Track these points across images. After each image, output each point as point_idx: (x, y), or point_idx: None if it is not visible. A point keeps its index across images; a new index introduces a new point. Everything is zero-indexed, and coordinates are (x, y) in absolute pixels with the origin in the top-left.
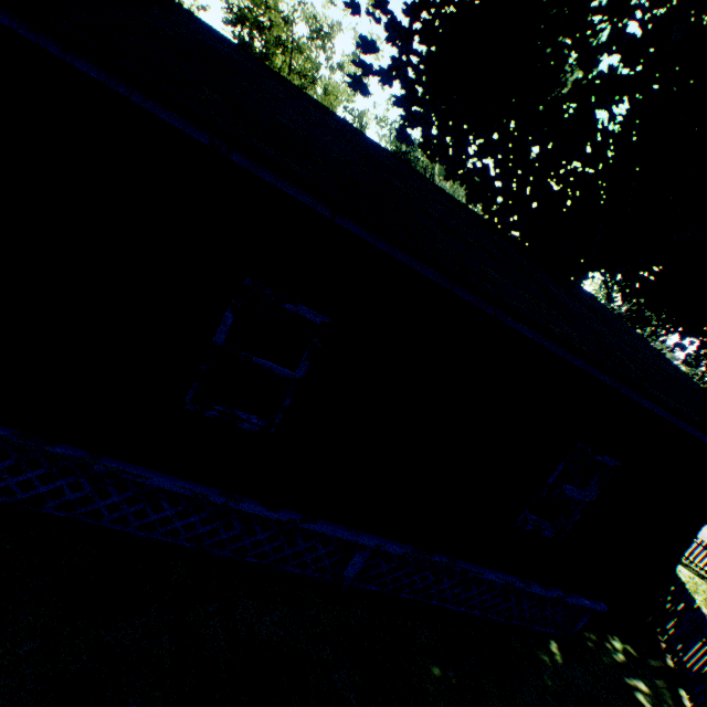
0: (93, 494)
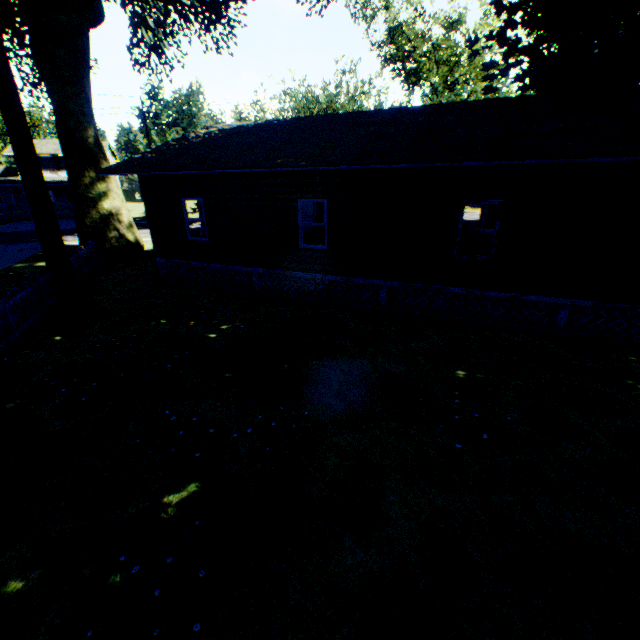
0: (429, 303)
